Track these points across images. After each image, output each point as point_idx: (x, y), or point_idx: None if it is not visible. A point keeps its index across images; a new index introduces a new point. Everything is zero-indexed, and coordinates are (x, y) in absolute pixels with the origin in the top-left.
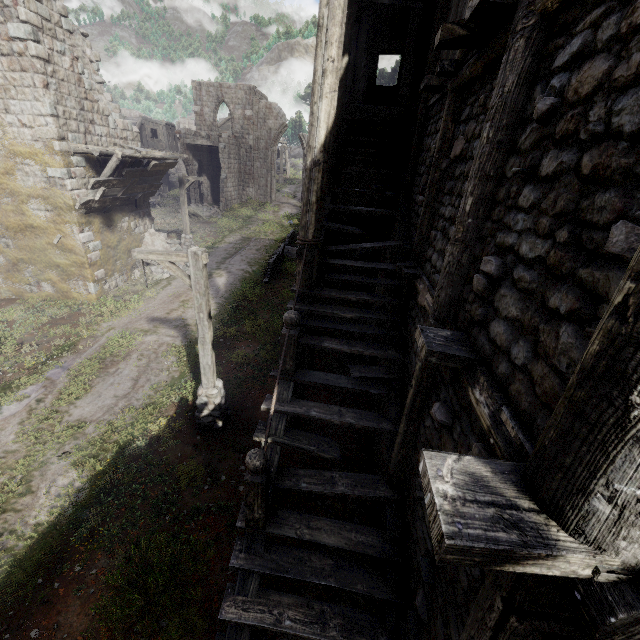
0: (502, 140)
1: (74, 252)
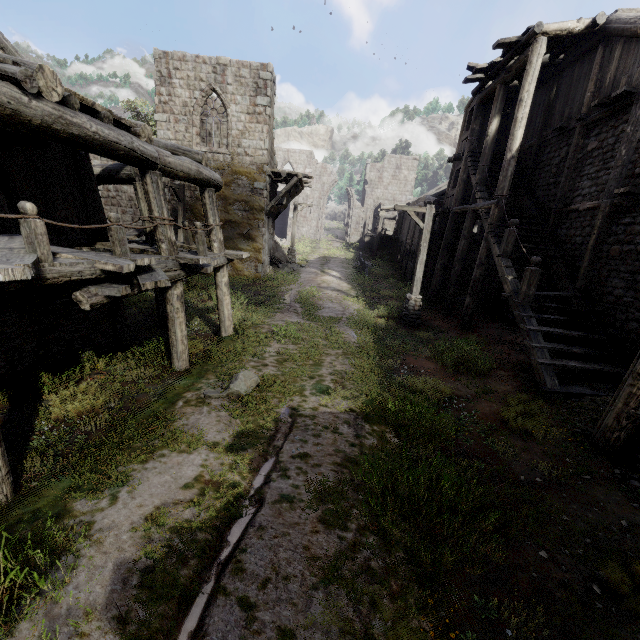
0: (637, 130)
1: (255, 241)
